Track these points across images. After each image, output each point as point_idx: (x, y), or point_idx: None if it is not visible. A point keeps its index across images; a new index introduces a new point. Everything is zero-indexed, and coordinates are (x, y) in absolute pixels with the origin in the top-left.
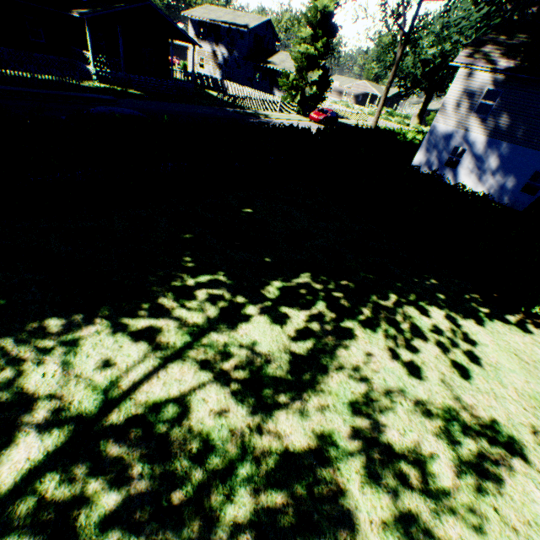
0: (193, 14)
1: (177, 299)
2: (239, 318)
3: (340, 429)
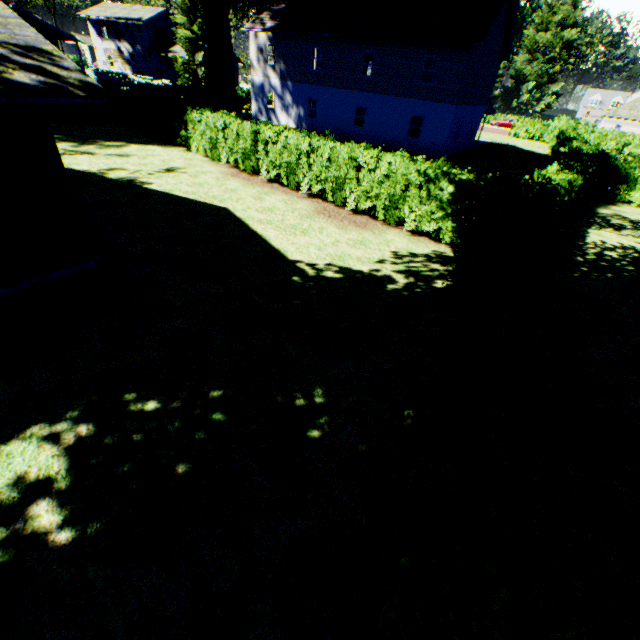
0: (89, 14)
1: None
2: None
3: None
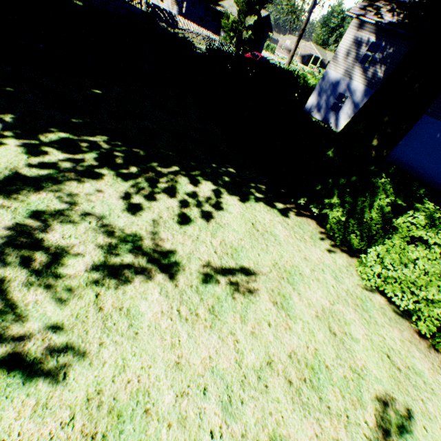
0: None
1: None
2: None
3: (1, 222)
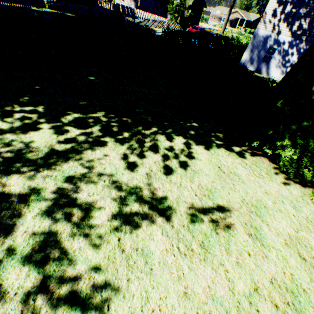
0: None
1: (1, 116)
2: (33, 129)
3: (48, 188)
